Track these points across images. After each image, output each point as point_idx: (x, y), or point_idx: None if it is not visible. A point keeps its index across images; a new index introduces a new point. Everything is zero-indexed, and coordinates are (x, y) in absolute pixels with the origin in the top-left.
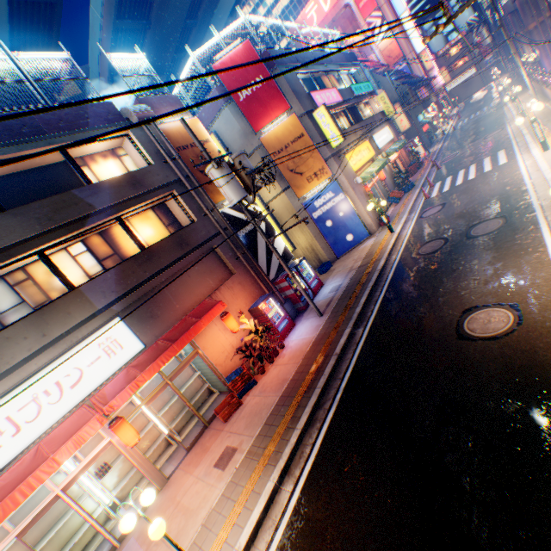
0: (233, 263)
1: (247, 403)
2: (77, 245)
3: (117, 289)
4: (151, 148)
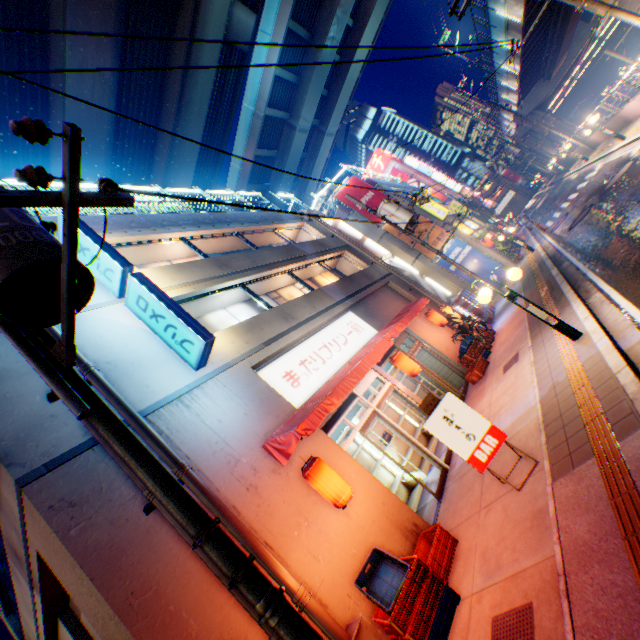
0: (409, 293)
1: (494, 356)
2: (297, 282)
3: (342, 293)
4: (320, 231)
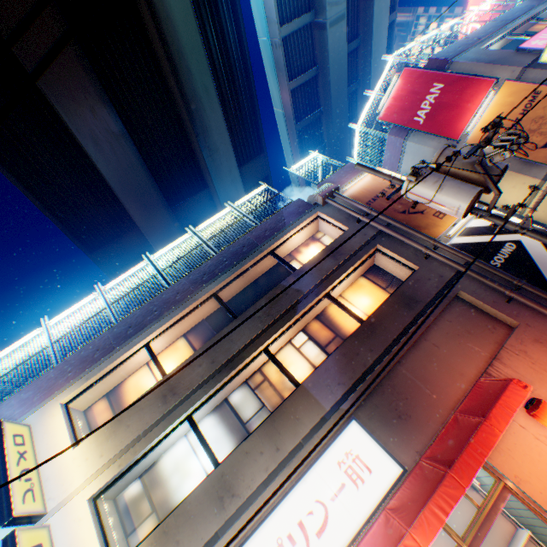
0: (503, 310)
1: None
2: (296, 336)
3: (342, 380)
4: (339, 217)
